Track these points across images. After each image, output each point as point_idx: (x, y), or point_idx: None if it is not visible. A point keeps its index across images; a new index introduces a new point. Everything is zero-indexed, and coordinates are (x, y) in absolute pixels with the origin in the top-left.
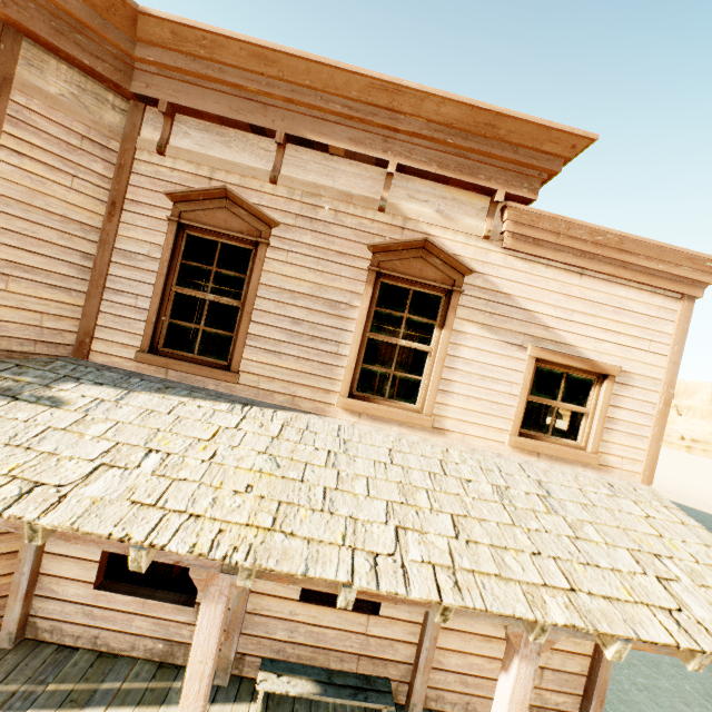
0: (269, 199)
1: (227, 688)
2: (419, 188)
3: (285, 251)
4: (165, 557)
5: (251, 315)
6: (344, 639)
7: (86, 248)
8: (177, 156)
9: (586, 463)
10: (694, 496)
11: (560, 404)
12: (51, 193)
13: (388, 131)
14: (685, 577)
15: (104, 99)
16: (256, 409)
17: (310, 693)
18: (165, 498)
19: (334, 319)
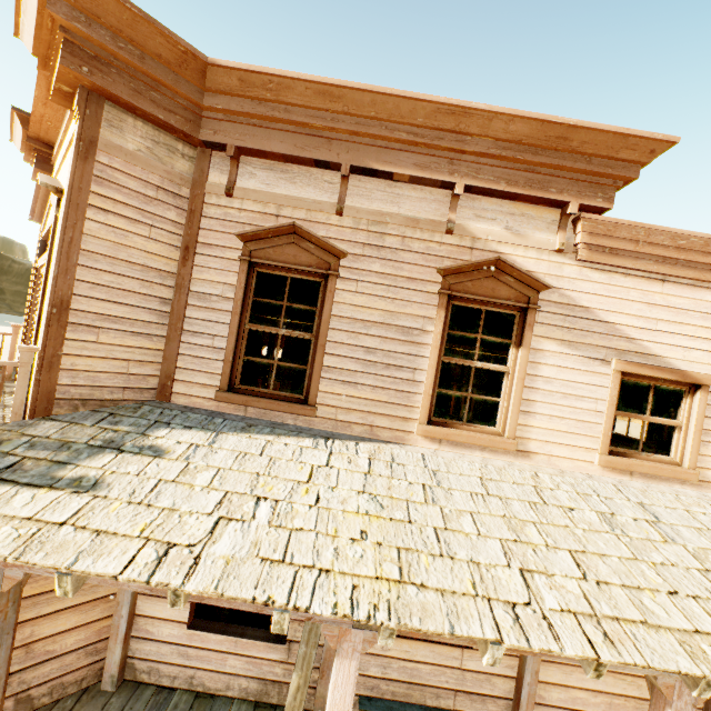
0: (336, 231)
1: None
2: (486, 206)
3: (354, 281)
4: (296, 614)
5: (325, 347)
6: (438, 674)
7: (163, 294)
8: (244, 196)
9: (684, 479)
10: None
11: (649, 418)
12: (132, 244)
13: (454, 153)
14: None
15: (174, 149)
16: (338, 443)
17: None
18: (290, 553)
19: (407, 346)
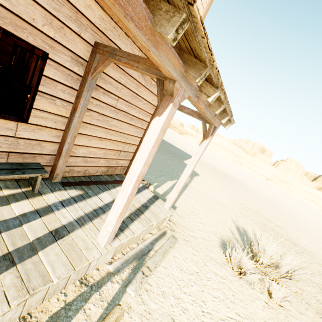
0: None
1: None
2: None
3: None
4: None
5: None
6: None
7: None
8: None
9: None
10: None
11: None
12: None
13: None
14: None
15: None
16: None
17: None
18: None
19: None
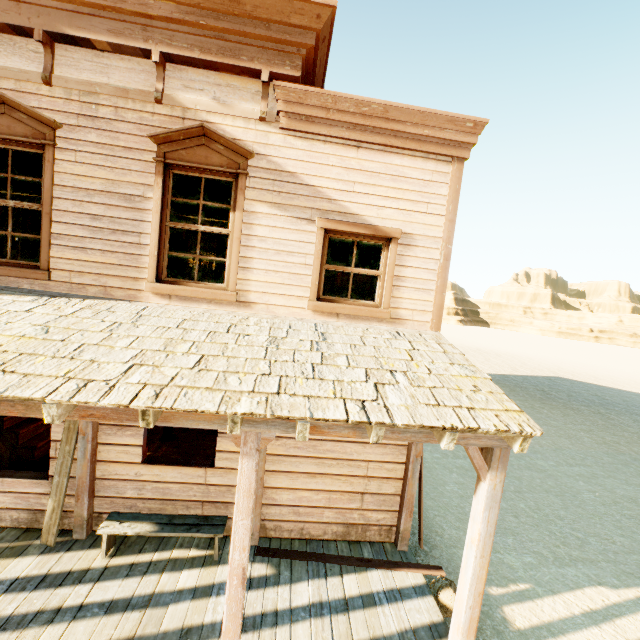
0: (48, 101)
1: (85, 540)
2: (194, 77)
3: (73, 152)
4: None
5: (52, 216)
6: (187, 490)
7: None
8: None
9: (381, 318)
10: (588, 373)
11: (354, 269)
12: None
13: (144, 19)
14: (406, 382)
15: None
16: (63, 299)
17: (147, 532)
18: None
19: (131, 212)
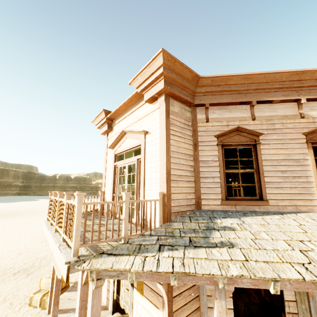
0: (253, 126)
1: None
2: (313, 105)
3: (267, 144)
4: None
5: (263, 174)
6: None
7: (190, 163)
8: (213, 121)
9: None
10: None
11: None
12: (181, 146)
13: (298, 88)
14: None
15: (185, 109)
16: (289, 215)
17: None
18: None
19: (300, 167)
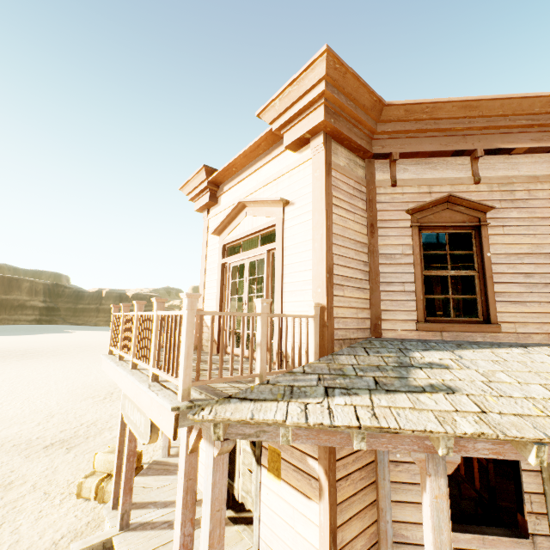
0: (475, 195)
1: None
2: None
3: (500, 227)
4: None
5: (491, 278)
6: None
7: (363, 258)
8: (404, 184)
9: None
10: None
11: None
12: (348, 226)
13: None
14: None
15: (356, 163)
16: (537, 348)
17: None
18: None
19: None
